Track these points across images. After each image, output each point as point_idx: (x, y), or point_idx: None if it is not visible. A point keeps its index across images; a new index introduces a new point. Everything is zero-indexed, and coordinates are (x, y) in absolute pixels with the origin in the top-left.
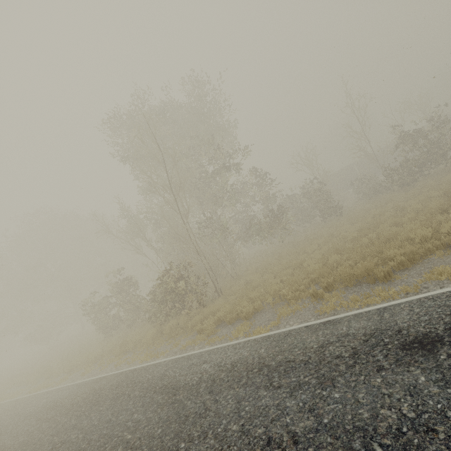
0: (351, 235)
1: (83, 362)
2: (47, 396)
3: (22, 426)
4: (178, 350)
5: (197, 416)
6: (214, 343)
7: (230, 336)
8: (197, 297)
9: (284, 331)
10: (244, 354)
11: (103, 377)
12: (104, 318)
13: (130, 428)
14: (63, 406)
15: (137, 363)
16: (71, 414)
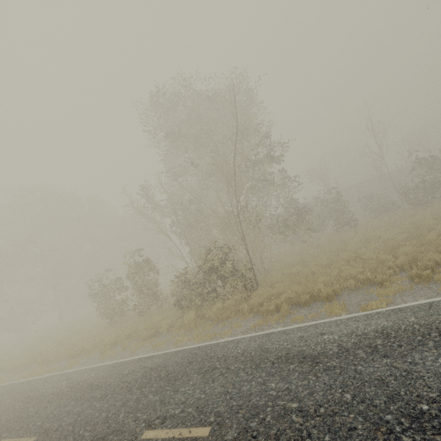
0: (403, 235)
1: (93, 346)
2: (65, 378)
3: (54, 407)
4: (247, 330)
5: (401, 378)
6: (305, 321)
7: (320, 315)
8: (242, 282)
9: (419, 304)
10: (384, 323)
11: (149, 356)
12: (112, 301)
13: (280, 396)
14: (112, 385)
15: (189, 344)
16: (139, 391)
